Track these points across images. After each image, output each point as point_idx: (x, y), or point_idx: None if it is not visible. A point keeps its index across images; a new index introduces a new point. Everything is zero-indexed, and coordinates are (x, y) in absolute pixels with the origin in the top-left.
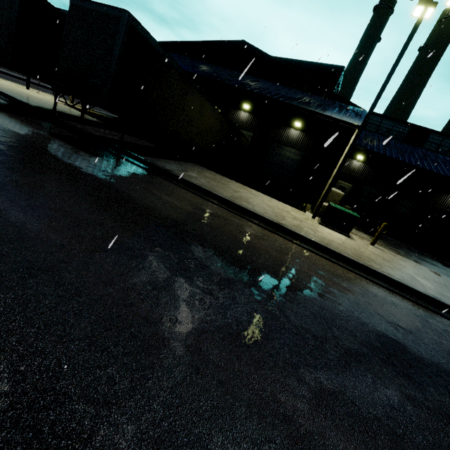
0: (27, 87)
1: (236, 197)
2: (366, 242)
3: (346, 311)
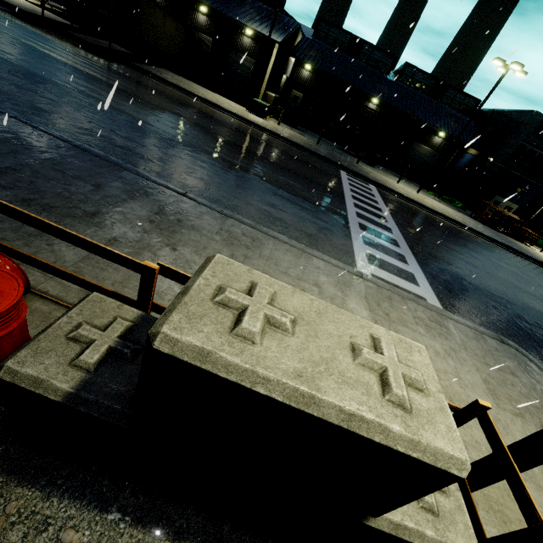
0: None
1: (195, 91)
2: (276, 124)
3: (229, 124)
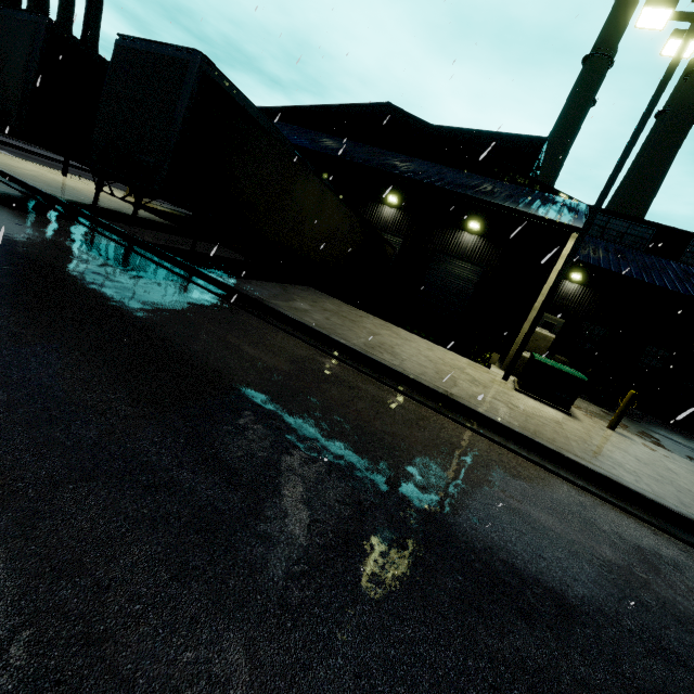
0: (64, 173)
1: (373, 344)
2: (600, 424)
3: (592, 597)
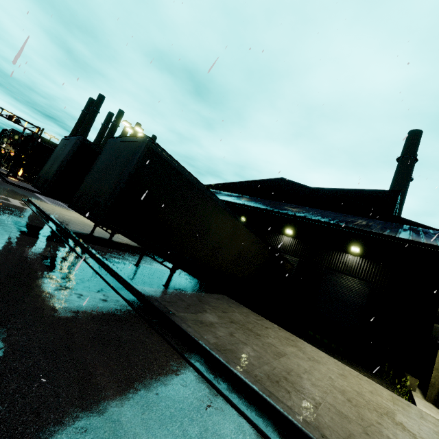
0: None
1: (278, 375)
2: None
3: None
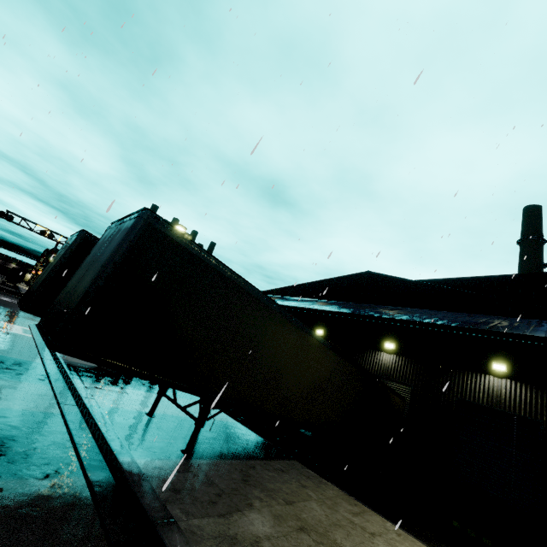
0: None
1: None
2: None
3: None
